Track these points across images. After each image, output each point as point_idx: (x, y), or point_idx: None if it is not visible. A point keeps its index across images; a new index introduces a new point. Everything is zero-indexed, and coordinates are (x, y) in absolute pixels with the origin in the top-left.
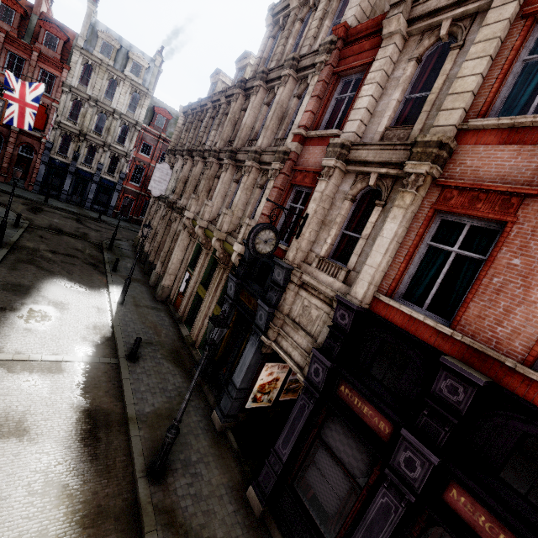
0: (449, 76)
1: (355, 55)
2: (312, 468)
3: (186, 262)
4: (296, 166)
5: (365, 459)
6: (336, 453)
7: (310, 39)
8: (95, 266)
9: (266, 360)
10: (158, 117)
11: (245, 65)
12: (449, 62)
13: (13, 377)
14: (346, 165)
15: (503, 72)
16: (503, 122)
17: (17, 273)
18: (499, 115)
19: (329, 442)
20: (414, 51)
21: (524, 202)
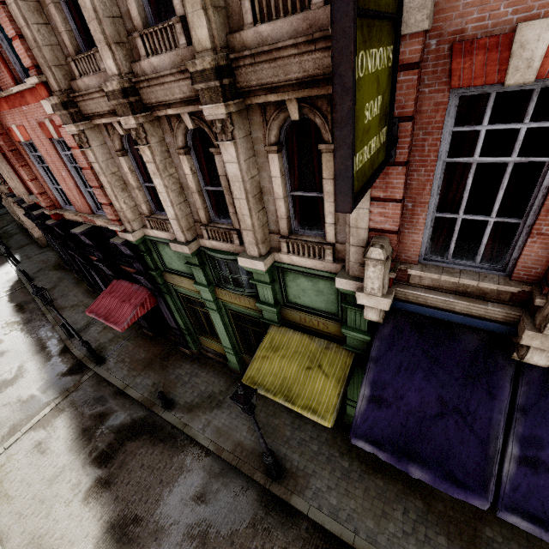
0: None
1: None
2: None
3: None
4: None
5: None
6: None
7: None
8: None
9: None
10: None
11: None
12: None
13: None
14: None
15: None
16: None
17: None
18: None
19: None
20: None
21: None
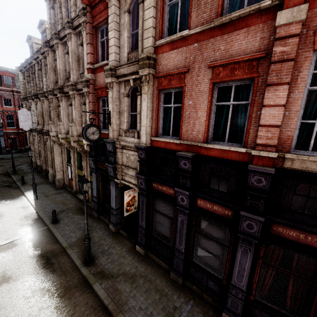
0: (143, 19)
1: (99, 14)
2: (156, 224)
3: (65, 161)
4: (95, 86)
5: (172, 208)
6: (162, 212)
7: (73, 7)
8: (10, 186)
9: (123, 190)
10: (5, 78)
11: (44, 29)
12: (141, 11)
13: None
14: (117, 79)
15: (161, 14)
16: (167, 40)
17: None
18: (168, 35)
19: (158, 210)
20: (124, 7)
21: (185, 75)
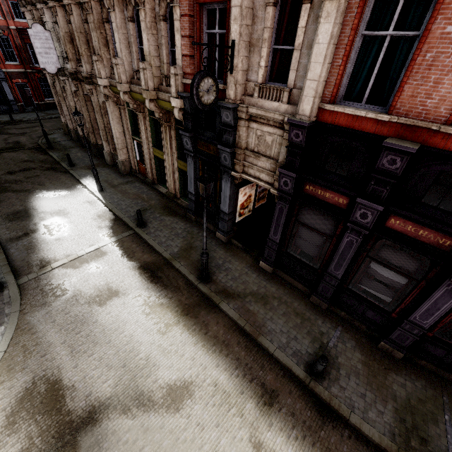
0: None
1: None
2: (297, 239)
3: (128, 132)
4: None
5: (331, 223)
6: (311, 226)
7: None
8: (54, 169)
9: (239, 187)
10: None
11: None
12: None
13: (80, 270)
14: None
15: None
16: None
17: (5, 204)
18: None
19: (304, 222)
20: None
21: None
